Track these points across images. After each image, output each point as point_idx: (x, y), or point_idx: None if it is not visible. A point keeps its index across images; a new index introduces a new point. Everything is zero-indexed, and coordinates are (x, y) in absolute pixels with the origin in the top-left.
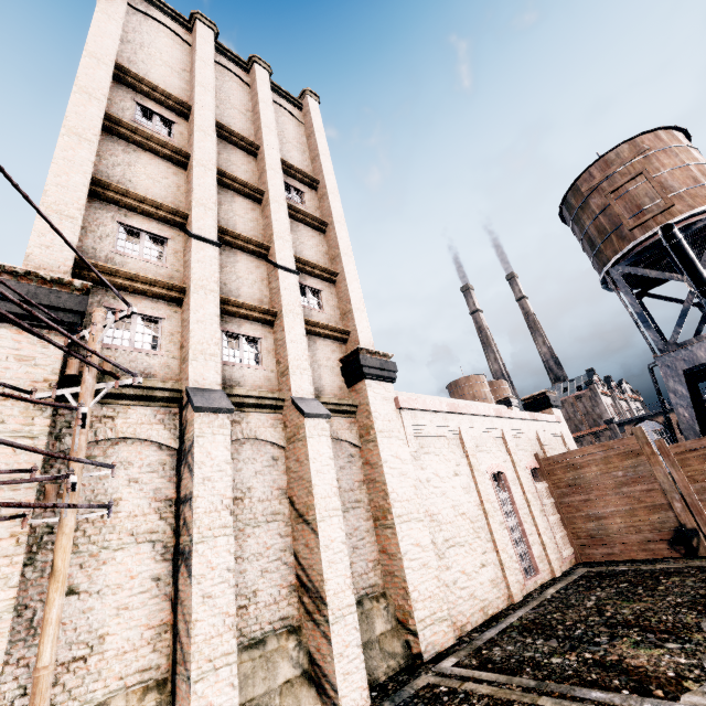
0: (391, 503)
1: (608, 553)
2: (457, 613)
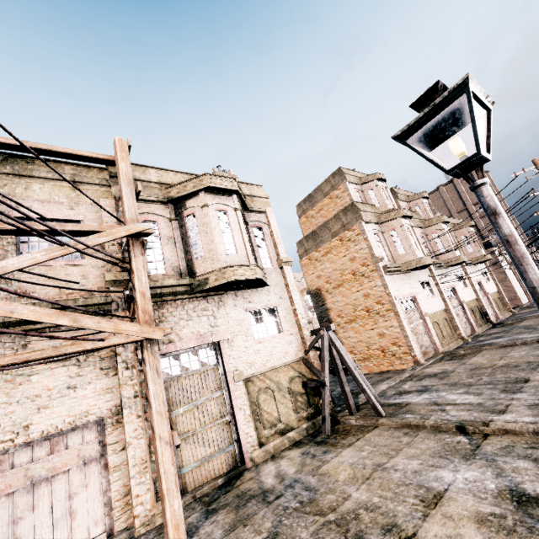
0: None
1: None
2: None
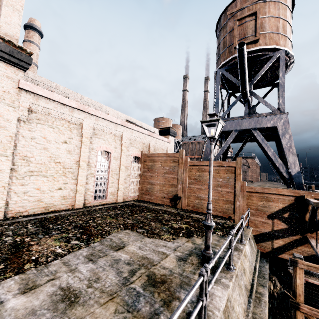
0: None
1: (149, 198)
2: (17, 206)
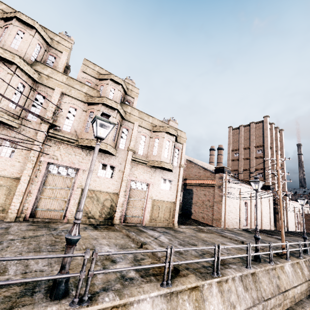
0: (287, 213)
1: None
2: (290, 228)
